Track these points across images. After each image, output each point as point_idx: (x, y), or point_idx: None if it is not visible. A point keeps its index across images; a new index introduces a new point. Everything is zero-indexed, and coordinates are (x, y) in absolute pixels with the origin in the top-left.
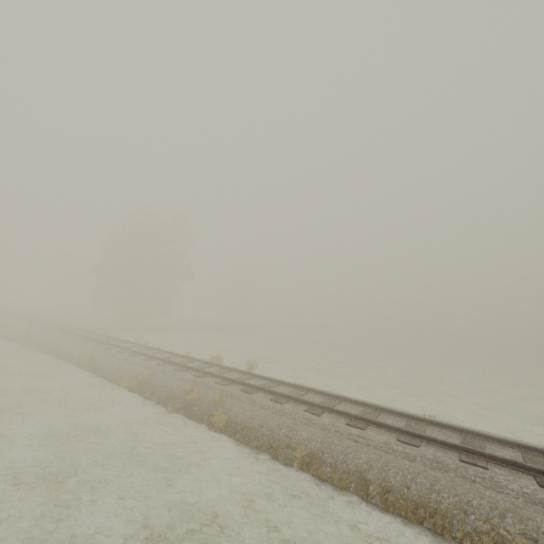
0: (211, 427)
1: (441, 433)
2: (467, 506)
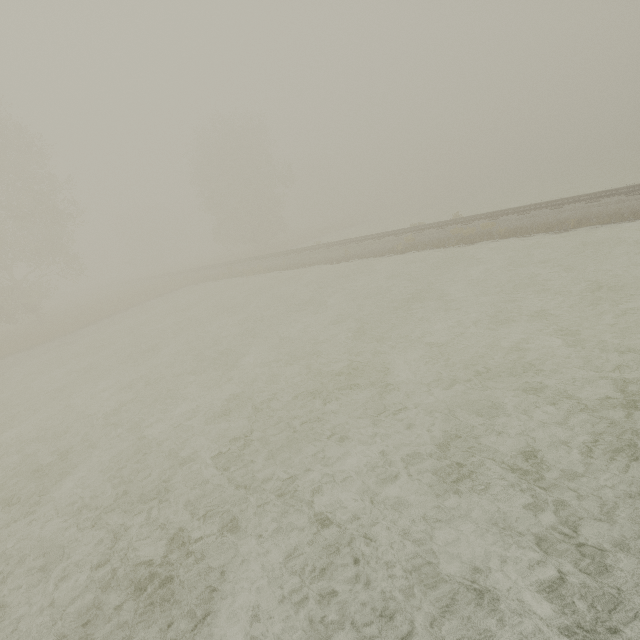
0: (493, 239)
1: None
2: None
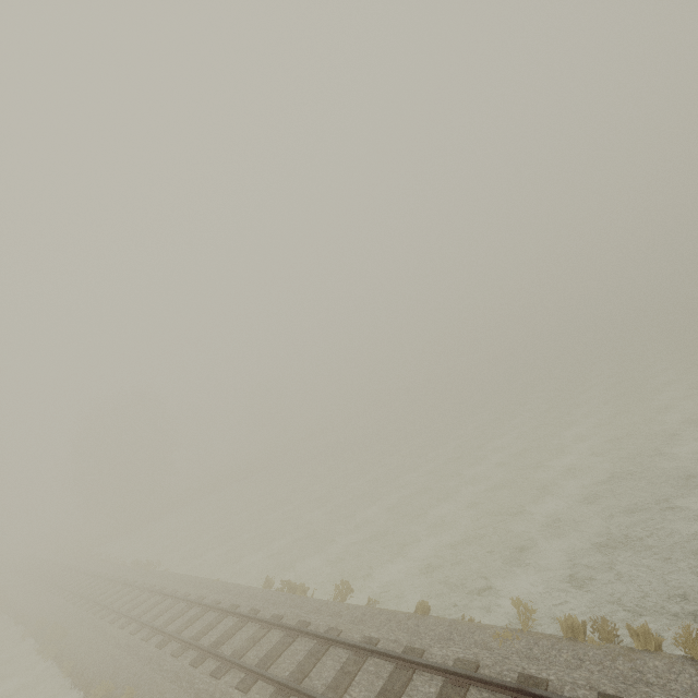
0: (53, 658)
1: (179, 607)
2: (104, 677)
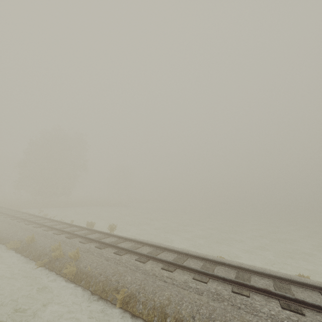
0: (65, 276)
1: (224, 270)
2: None
